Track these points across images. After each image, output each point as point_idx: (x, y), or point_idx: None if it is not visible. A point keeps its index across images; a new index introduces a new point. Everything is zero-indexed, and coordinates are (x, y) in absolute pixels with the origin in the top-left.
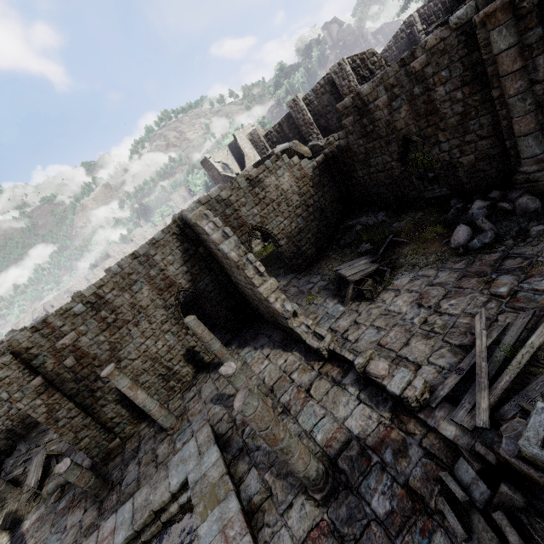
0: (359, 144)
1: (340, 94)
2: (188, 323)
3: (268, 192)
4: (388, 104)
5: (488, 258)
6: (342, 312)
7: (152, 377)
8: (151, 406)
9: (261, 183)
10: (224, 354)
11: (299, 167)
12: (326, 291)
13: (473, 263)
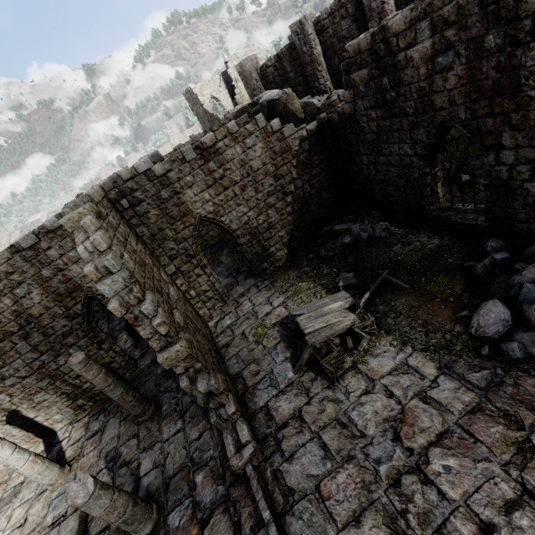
0: (371, 116)
1: (366, 22)
2: (71, 366)
3: (228, 170)
4: (430, 59)
5: (530, 388)
6: (289, 382)
7: (52, 396)
8: (17, 465)
9: (219, 155)
10: (128, 402)
11: (280, 135)
12: (282, 330)
13: (502, 387)
